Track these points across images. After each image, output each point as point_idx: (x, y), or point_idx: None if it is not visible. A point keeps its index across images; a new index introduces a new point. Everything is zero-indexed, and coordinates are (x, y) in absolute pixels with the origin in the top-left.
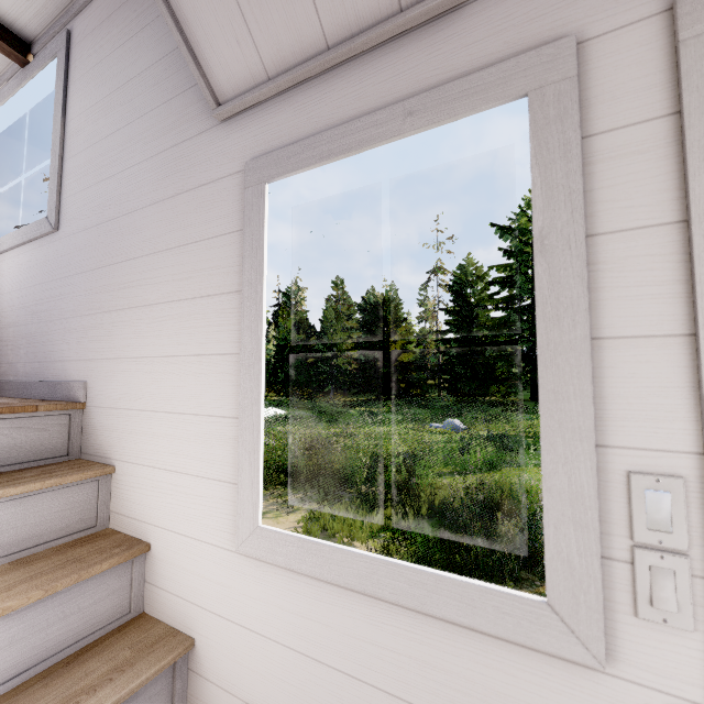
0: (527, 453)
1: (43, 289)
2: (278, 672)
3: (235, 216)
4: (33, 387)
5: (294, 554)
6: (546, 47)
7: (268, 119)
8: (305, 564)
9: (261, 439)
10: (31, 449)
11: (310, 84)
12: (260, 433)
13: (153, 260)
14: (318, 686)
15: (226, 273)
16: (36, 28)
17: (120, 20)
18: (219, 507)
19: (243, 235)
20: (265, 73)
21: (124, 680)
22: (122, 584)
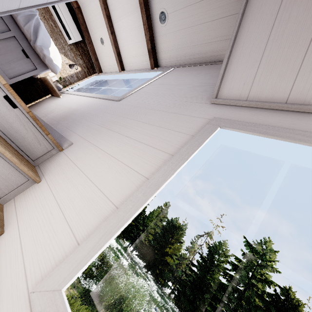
0: None
1: (95, 111)
2: None
3: (194, 130)
4: (55, 133)
5: None
6: None
7: (235, 111)
8: None
9: (119, 230)
10: (27, 145)
11: (266, 110)
12: (122, 226)
13: (143, 124)
14: None
15: (171, 145)
16: (164, 64)
17: (193, 72)
18: (55, 249)
19: (193, 137)
20: (246, 98)
21: None
22: None
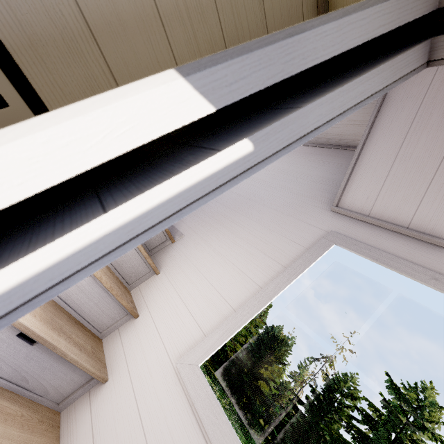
0: None
1: None
2: None
3: (309, 242)
4: None
5: (202, 399)
6: None
7: (355, 226)
8: (203, 411)
9: (238, 329)
10: None
11: (387, 231)
12: (240, 327)
13: (256, 225)
14: None
15: (284, 255)
16: None
17: (316, 157)
18: (186, 336)
19: (307, 251)
20: (369, 213)
21: (84, 357)
22: (115, 318)
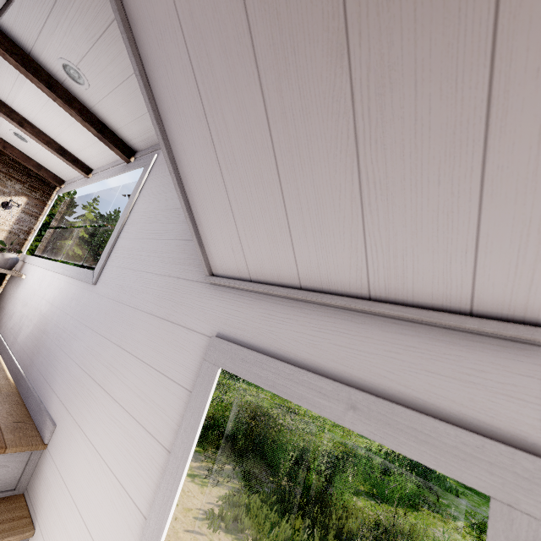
0: (447, 497)
1: (70, 322)
2: None
3: (191, 374)
4: (31, 397)
5: None
6: (523, 455)
7: (241, 307)
8: None
9: None
10: None
11: (280, 300)
12: None
13: (130, 360)
14: None
15: (166, 422)
16: (141, 145)
17: None
18: None
19: (188, 403)
20: (248, 273)
21: None
22: None
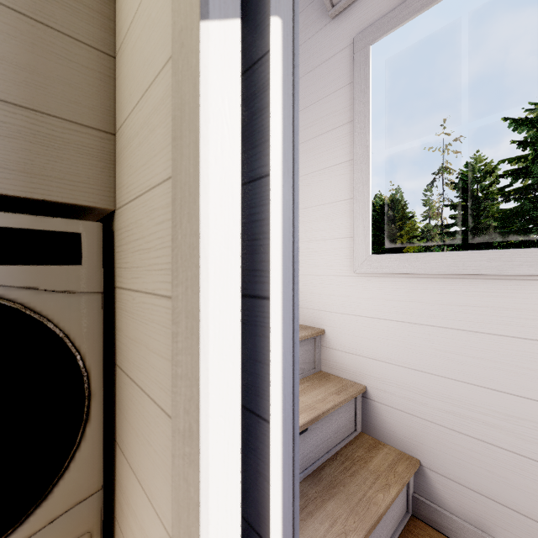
0: None
1: None
2: (385, 335)
3: (346, 75)
4: None
5: (397, 265)
6: None
7: (370, 3)
8: (405, 268)
9: (370, 205)
10: None
11: None
12: (369, 201)
13: None
14: (414, 338)
15: (339, 114)
16: None
17: None
18: (339, 253)
19: (353, 84)
20: None
21: None
22: None
